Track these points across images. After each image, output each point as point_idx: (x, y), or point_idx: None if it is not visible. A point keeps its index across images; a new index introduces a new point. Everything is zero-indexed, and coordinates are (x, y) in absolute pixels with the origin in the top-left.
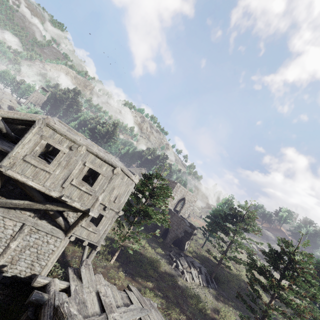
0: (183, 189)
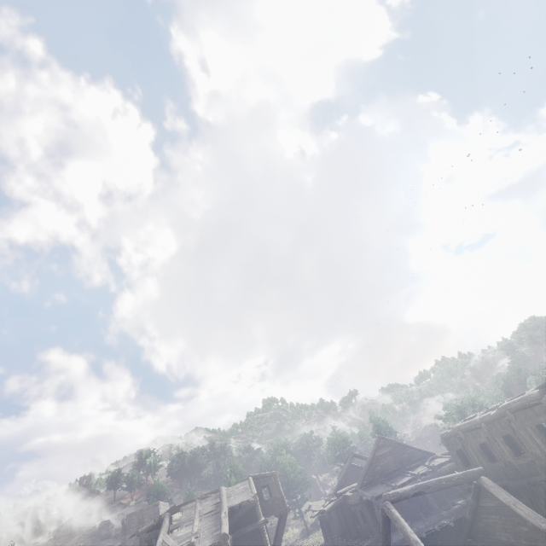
0: (162, 505)
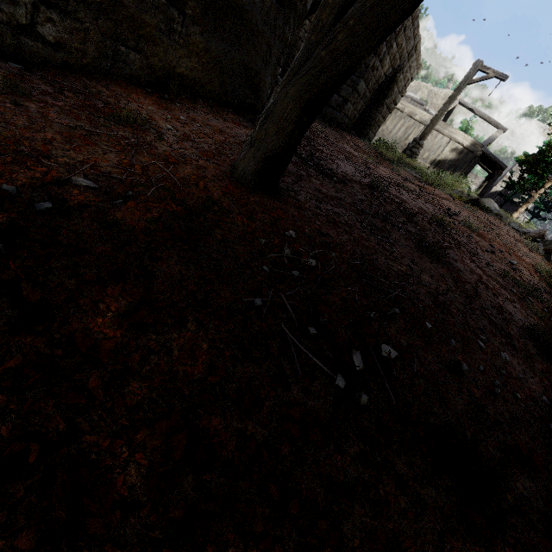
0: None
